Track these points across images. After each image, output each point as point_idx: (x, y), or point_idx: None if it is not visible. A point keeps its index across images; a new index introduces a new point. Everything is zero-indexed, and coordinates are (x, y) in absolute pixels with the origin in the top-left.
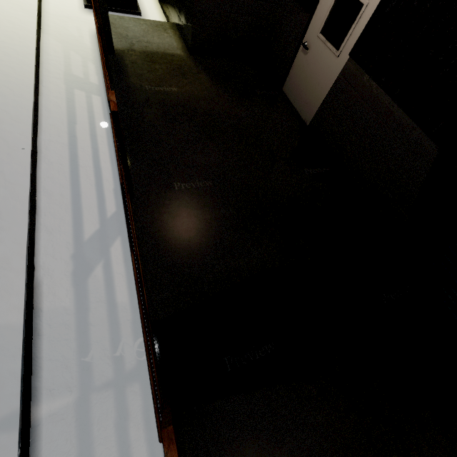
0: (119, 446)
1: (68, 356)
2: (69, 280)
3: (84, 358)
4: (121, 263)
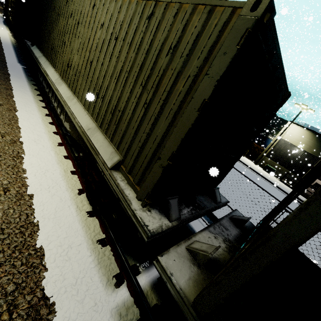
0: None
1: None
2: None
3: None
4: None
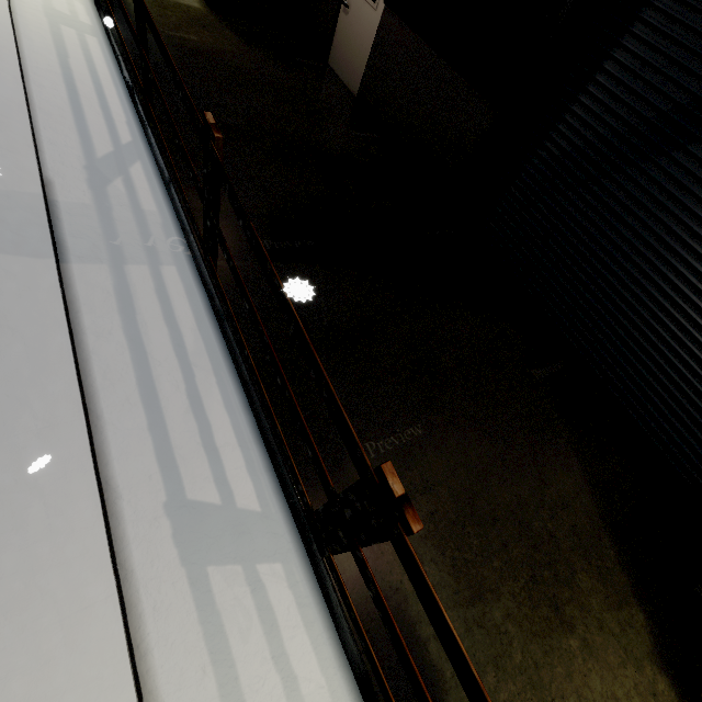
0: (160, 303)
1: (94, 238)
2: (85, 184)
3: (113, 242)
4: (144, 181)
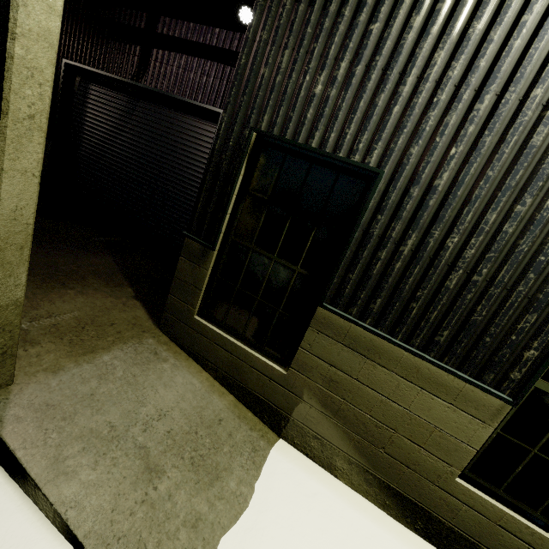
0: None
1: None
2: None
3: None
4: None
